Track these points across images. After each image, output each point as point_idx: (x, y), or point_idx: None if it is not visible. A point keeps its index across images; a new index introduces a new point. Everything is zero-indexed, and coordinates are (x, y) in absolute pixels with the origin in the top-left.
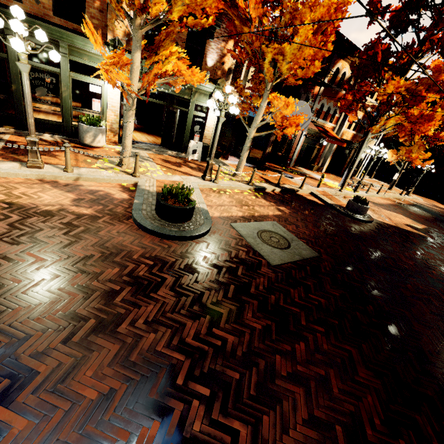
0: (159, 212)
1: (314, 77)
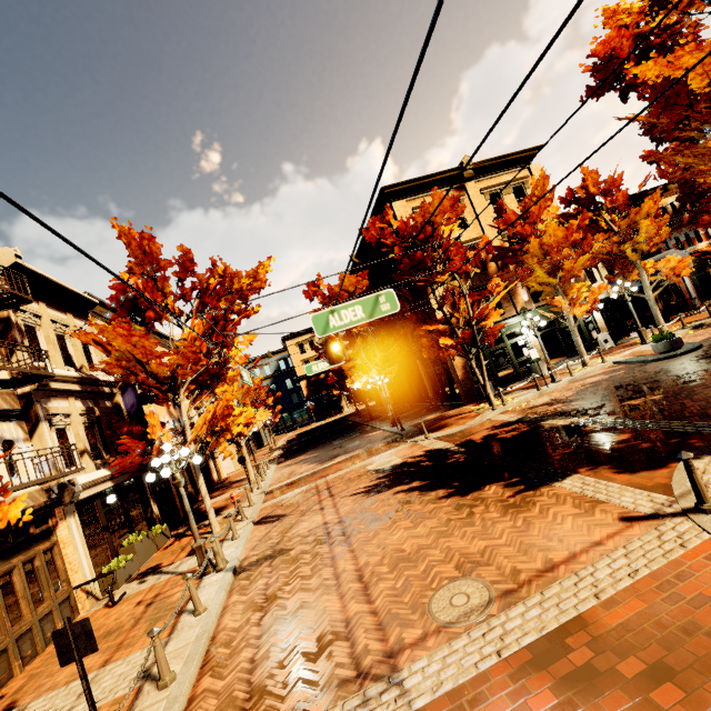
0: (662, 349)
1: None
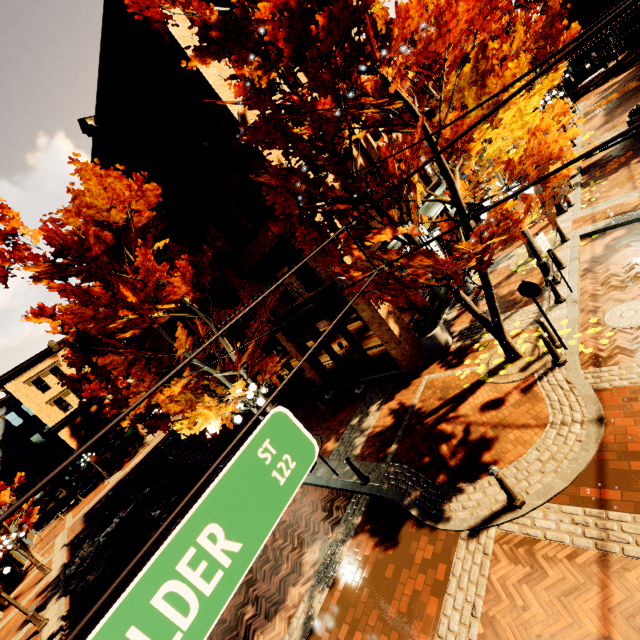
0: None
1: None
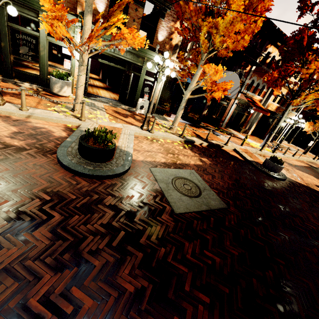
0: (79, 151)
1: (247, 57)
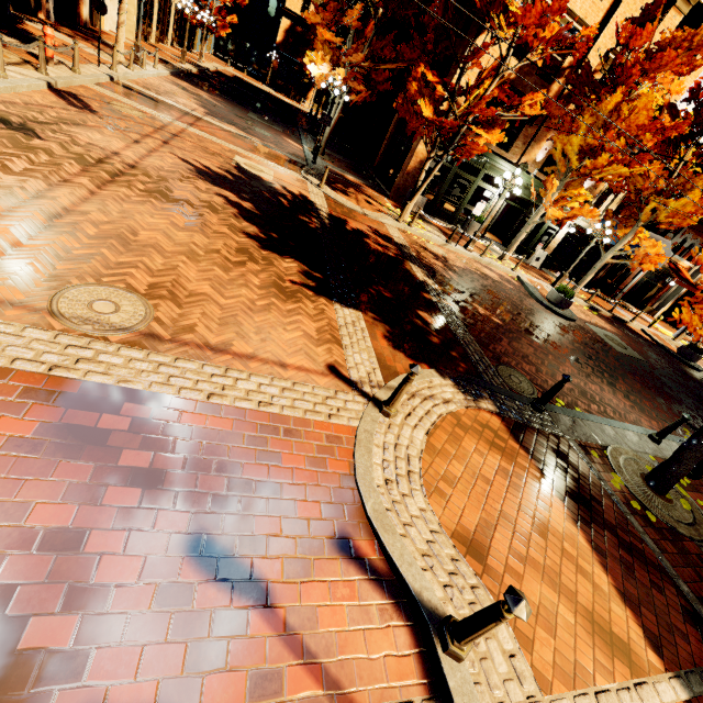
0: (553, 299)
1: None
